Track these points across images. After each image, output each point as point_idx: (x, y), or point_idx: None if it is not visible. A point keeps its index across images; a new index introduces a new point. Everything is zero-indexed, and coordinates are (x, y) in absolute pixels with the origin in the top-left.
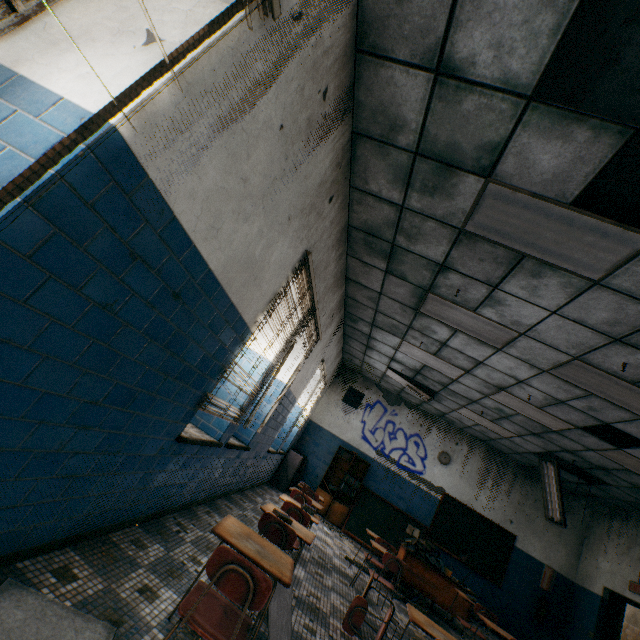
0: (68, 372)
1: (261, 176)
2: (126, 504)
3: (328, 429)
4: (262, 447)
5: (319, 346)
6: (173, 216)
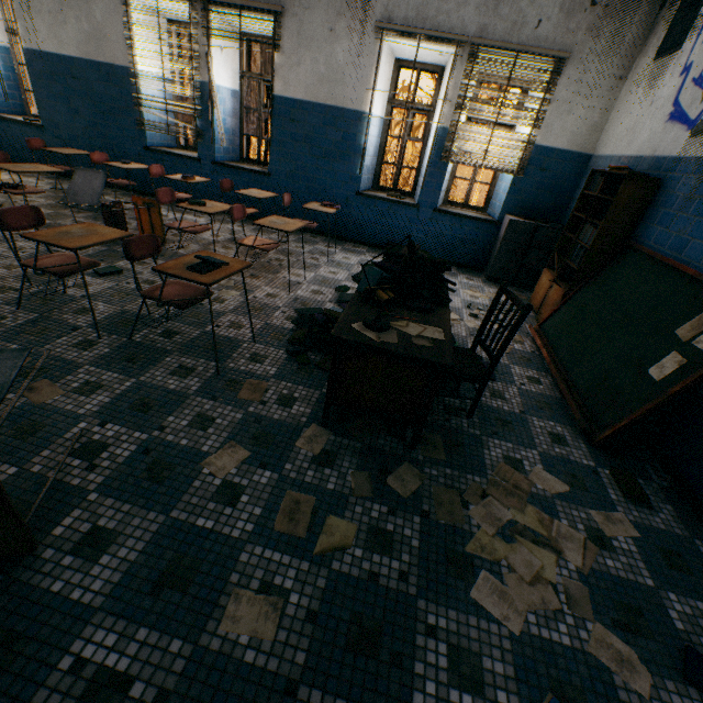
0: (71, 118)
1: (53, 1)
2: (148, 183)
3: (610, 153)
4: (324, 183)
5: (315, 16)
6: (49, 54)
